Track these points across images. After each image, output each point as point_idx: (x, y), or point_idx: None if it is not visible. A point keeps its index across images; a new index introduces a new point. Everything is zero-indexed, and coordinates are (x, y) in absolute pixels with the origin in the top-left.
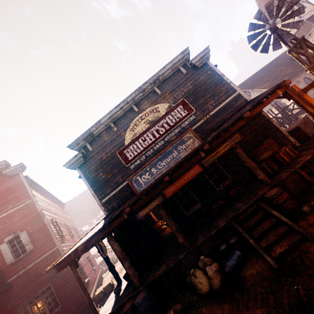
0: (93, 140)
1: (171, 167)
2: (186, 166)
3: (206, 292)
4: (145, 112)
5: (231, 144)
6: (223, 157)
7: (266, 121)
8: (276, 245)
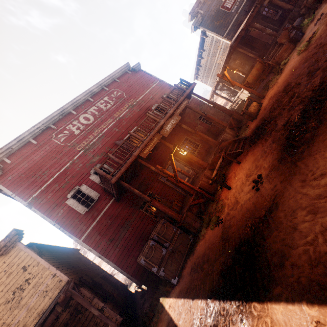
0: (201, 7)
1: None
2: None
3: None
4: None
5: None
6: None
7: None
8: None
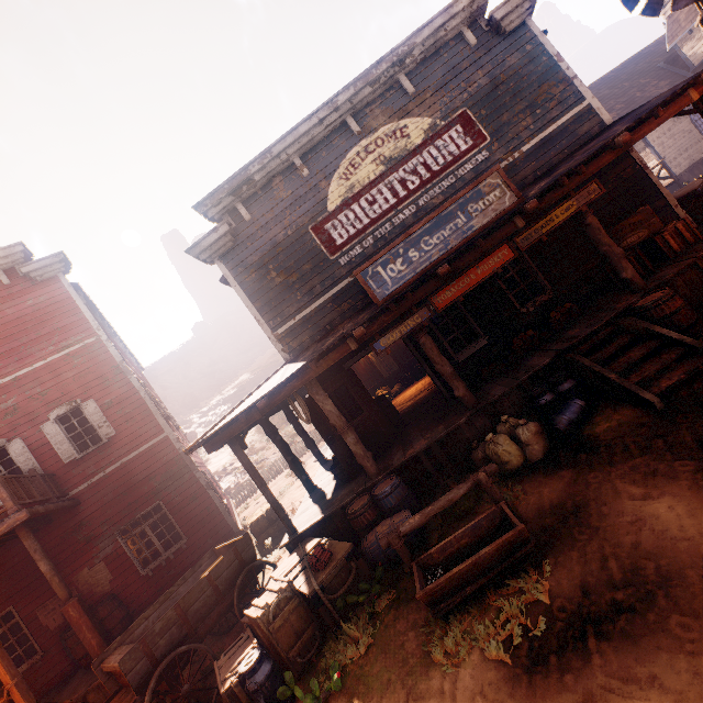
0: (252, 197)
1: (451, 248)
2: (484, 246)
3: (518, 466)
4: (376, 135)
5: (579, 206)
6: (540, 247)
7: (637, 173)
8: (658, 379)
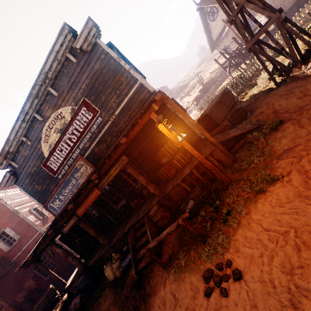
0: (14, 157)
1: (74, 193)
2: (86, 191)
3: (112, 280)
4: (50, 119)
5: (120, 167)
6: (137, 158)
7: (173, 114)
8: (144, 258)
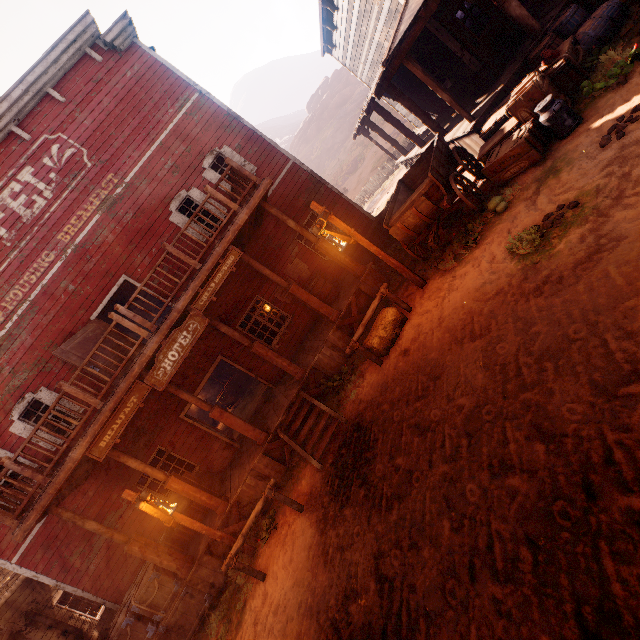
0: None
1: None
2: None
3: None
4: None
5: None
6: None
7: None
8: None
